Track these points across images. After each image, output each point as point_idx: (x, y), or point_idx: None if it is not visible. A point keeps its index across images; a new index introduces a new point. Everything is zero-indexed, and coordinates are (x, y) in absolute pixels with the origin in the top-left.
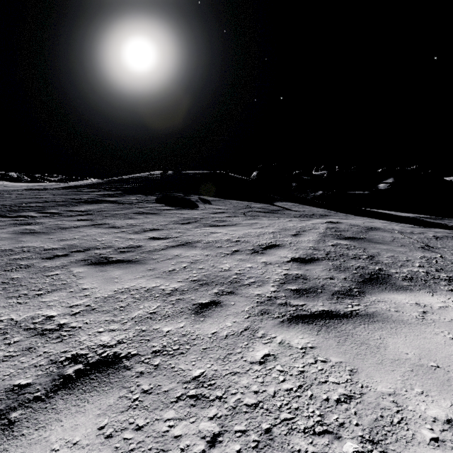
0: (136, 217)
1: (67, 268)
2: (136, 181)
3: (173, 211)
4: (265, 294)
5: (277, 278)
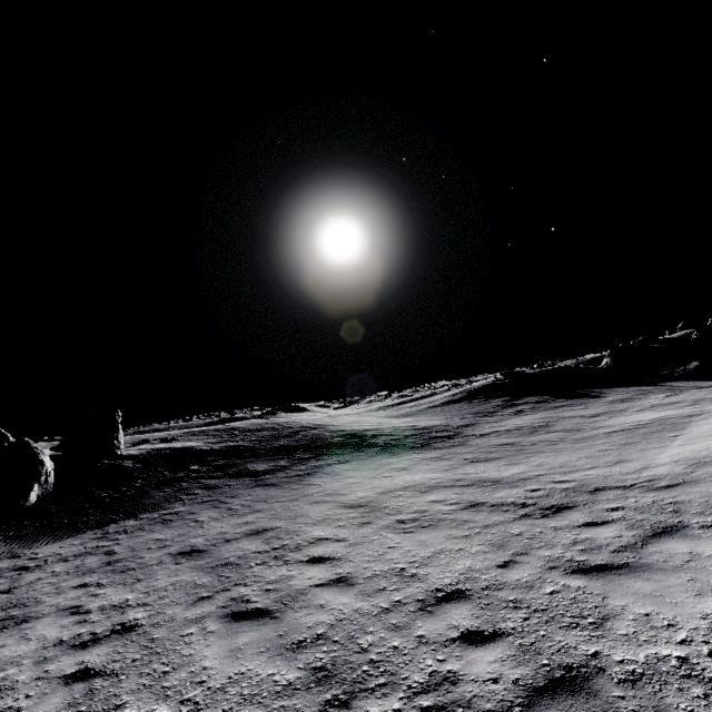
0: (575, 405)
1: (611, 415)
2: (497, 389)
3: (589, 400)
4: (710, 404)
5: (711, 402)
